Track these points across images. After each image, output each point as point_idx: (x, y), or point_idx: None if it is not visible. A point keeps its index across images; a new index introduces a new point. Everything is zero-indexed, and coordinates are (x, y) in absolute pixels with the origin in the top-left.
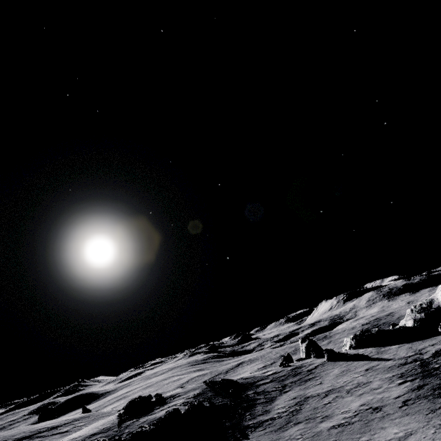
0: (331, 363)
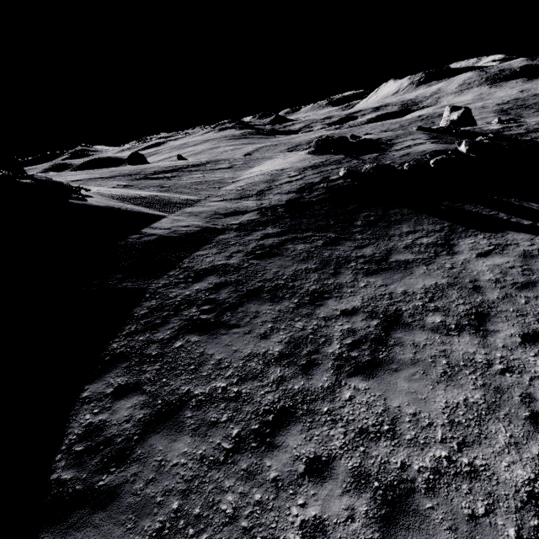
0: None
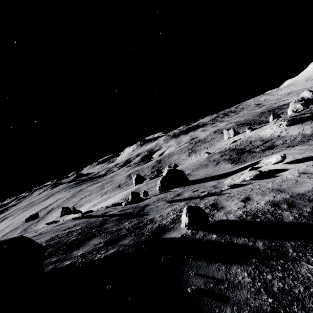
0: None
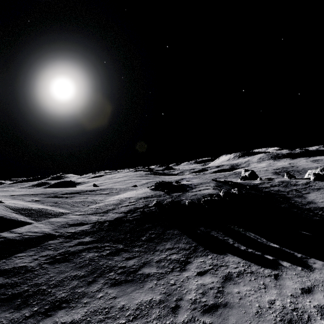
0: (322, 182)
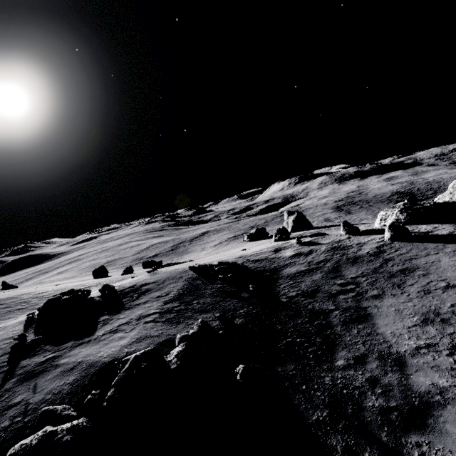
0: (407, 245)
